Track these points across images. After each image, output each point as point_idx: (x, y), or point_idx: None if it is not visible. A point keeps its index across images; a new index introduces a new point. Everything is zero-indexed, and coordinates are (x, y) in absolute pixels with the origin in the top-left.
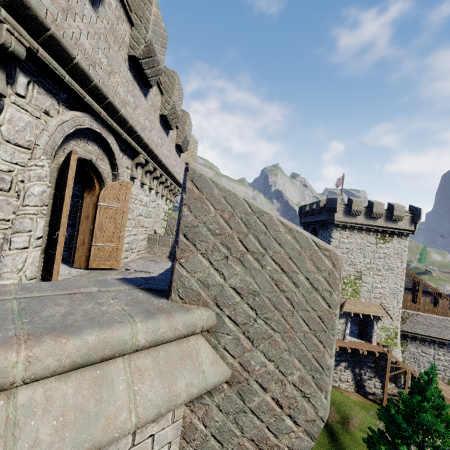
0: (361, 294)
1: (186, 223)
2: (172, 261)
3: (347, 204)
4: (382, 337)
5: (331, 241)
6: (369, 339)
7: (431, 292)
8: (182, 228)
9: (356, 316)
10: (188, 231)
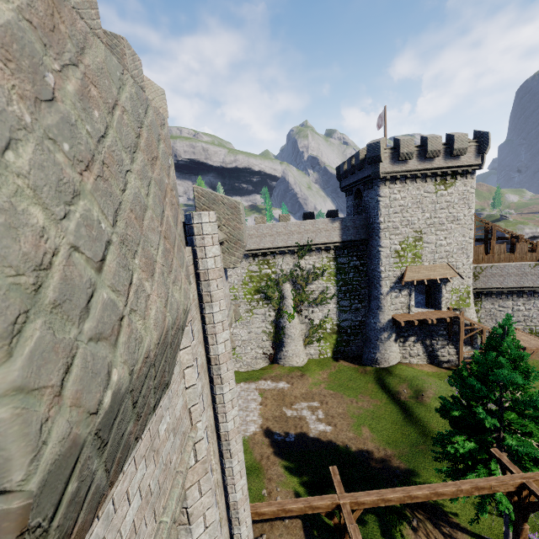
0: (424, 258)
1: None
2: None
3: (394, 148)
4: (453, 300)
5: (380, 201)
6: (438, 306)
7: (506, 238)
8: None
9: (421, 283)
10: None
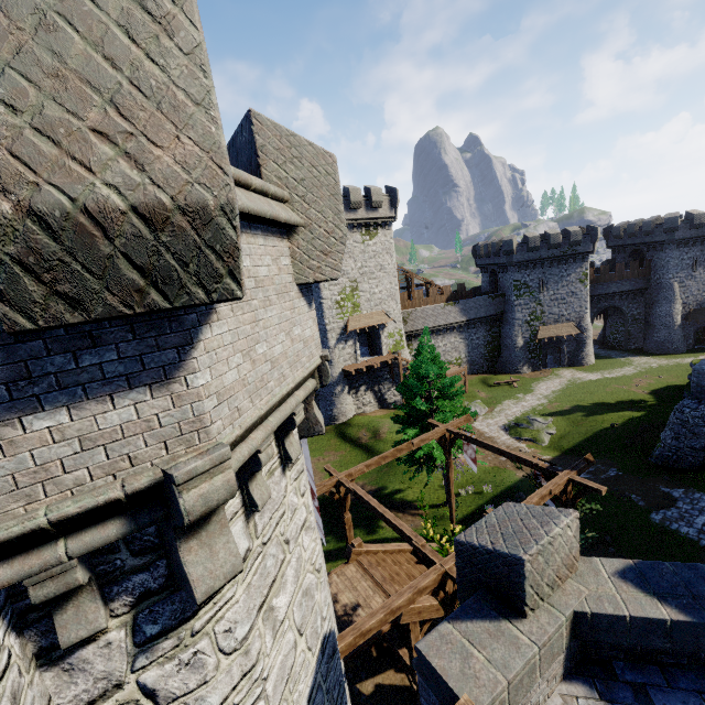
0: (362, 307)
1: (260, 144)
2: (258, 168)
3: None
4: (391, 344)
5: None
6: (380, 352)
7: (423, 285)
8: (259, 148)
9: (363, 332)
10: (262, 149)
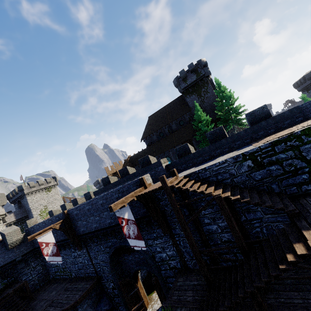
0: None
1: None
2: None
3: (28, 185)
4: None
5: (28, 201)
6: None
7: None
8: None
9: None
10: None
